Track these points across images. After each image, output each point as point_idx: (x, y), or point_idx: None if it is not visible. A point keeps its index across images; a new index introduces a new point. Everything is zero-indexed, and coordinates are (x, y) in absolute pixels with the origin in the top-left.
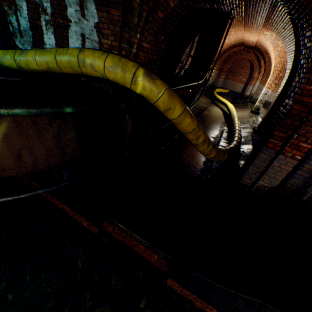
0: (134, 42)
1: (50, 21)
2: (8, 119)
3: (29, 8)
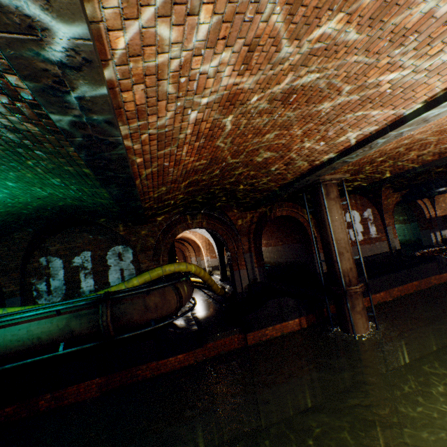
0: (160, 259)
1: (90, 272)
2: (182, 283)
3: (68, 271)
